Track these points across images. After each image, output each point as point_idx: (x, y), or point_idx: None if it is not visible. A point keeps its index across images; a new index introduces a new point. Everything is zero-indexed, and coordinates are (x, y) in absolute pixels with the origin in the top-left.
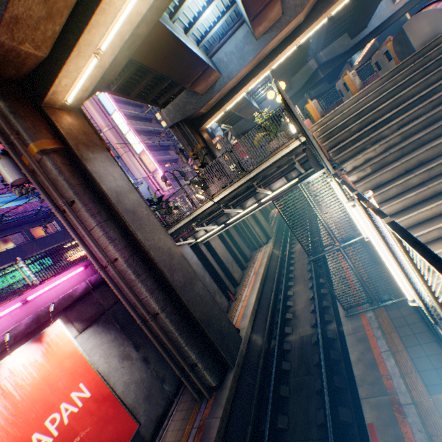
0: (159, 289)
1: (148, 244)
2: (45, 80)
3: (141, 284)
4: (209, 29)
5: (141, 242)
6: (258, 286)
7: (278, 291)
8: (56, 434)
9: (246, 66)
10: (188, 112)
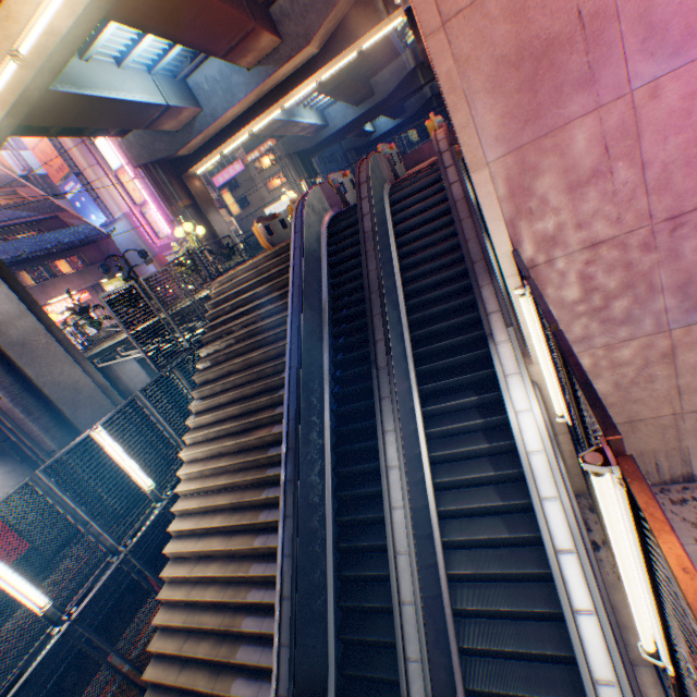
0: (58, 427)
1: (44, 381)
2: None
3: (33, 423)
4: (164, 52)
5: (34, 380)
6: None
7: None
8: None
9: (238, 105)
10: (160, 154)
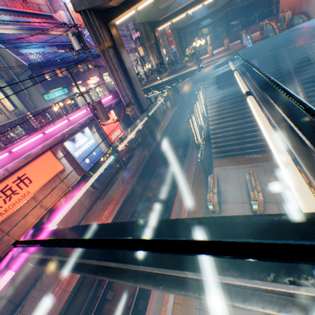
0: (139, 109)
1: (138, 93)
2: (113, 15)
3: (135, 106)
4: None
5: (136, 91)
6: (168, 122)
7: (175, 126)
8: (116, 137)
9: (190, 1)
10: (151, 18)
